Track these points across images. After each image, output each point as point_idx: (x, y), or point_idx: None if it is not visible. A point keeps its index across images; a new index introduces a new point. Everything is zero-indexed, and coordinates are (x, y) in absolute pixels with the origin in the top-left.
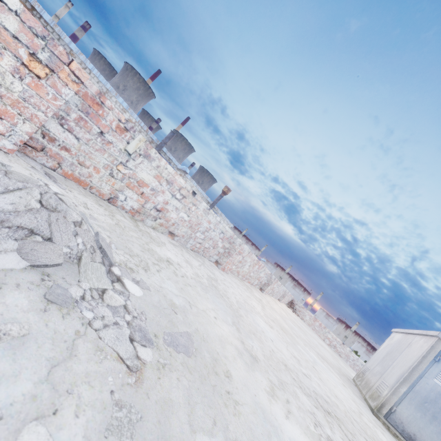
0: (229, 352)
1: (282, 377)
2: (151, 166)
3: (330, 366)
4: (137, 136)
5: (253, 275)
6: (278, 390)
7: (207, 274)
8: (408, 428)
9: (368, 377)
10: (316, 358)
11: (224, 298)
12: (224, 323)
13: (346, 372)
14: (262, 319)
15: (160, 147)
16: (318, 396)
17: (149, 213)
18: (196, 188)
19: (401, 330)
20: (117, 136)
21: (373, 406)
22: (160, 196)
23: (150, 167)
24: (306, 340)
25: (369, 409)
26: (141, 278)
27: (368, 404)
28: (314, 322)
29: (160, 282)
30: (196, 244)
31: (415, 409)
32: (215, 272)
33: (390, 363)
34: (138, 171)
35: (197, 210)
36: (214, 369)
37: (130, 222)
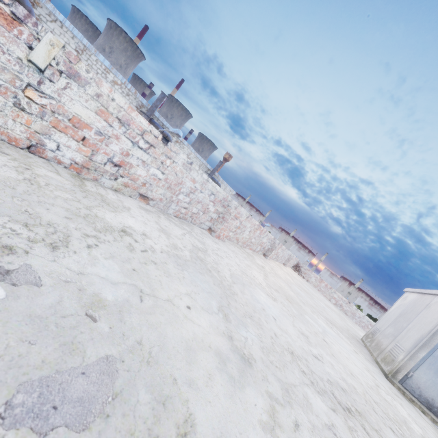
0: (202, 367)
1: (287, 377)
2: (87, 94)
3: (339, 331)
4: (44, 36)
5: (254, 241)
6: (282, 409)
7: (193, 244)
8: (425, 393)
9: (379, 338)
10: (325, 326)
11: (212, 272)
12: (204, 312)
13: (354, 332)
14: (263, 291)
15: (152, 111)
16: (334, 386)
17: (103, 169)
18: (194, 155)
19: (416, 290)
20: (3, 32)
21: (386, 371)
22: (115, 144)
23: (85, 95)
24: (314, 305)
25: (382, 374)
26: (26, 264)
27: (380, 367)
28: (320, 283)
29: (85, 264)
30: (181, 210)
31: (434, 374)
32: (206, 241)
33: (404, 325)
34: (66, 101)
35: (174, 165)
36: (153, 432)
37: (67, 179)
